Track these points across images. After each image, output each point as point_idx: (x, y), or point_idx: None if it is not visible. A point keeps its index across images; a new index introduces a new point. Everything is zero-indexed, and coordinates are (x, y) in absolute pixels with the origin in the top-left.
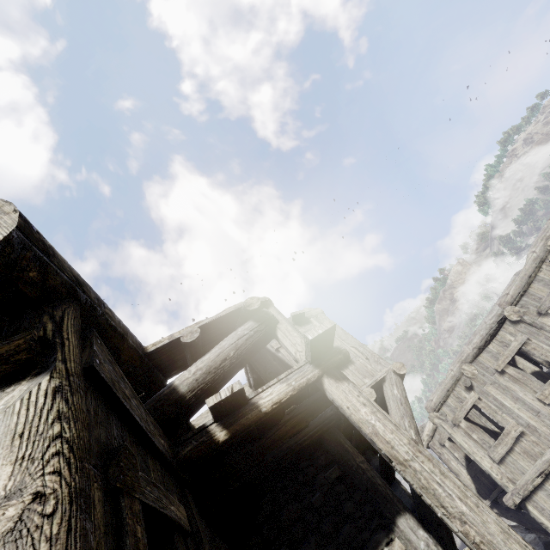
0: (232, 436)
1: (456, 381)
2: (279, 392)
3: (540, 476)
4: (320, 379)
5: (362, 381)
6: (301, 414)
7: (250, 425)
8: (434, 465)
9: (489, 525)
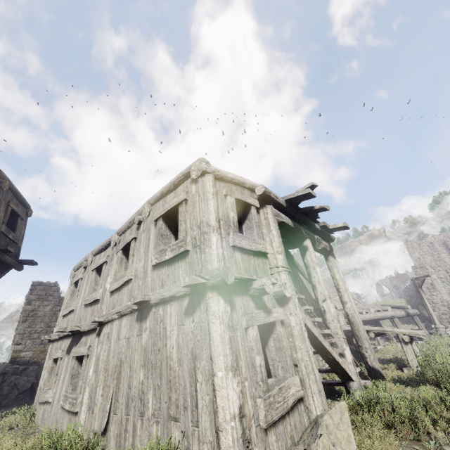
0: None
1: (85, 261)
2: None
3: (58, 336)
4: None
5: None
6: None
7: None
8: None
9: None
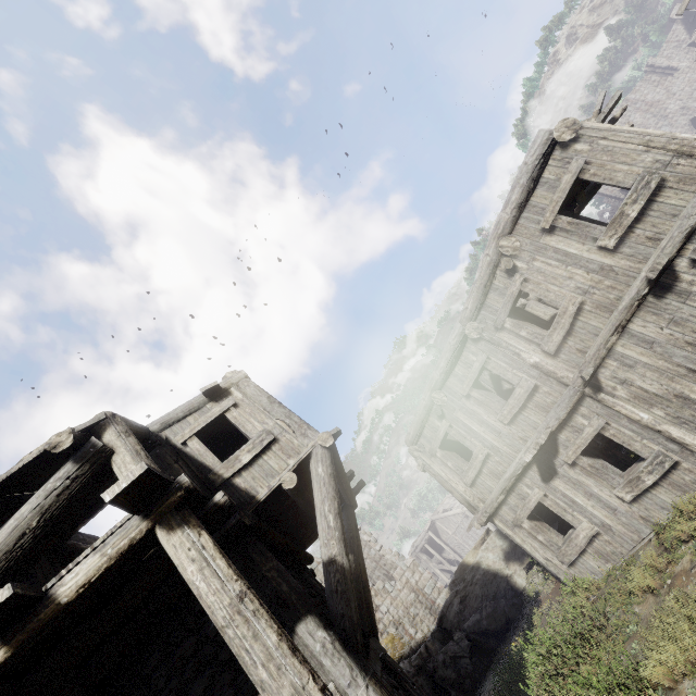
0: (18, 650)
1: (429, 410)
2: (88, 570)
3: (502, 493)
4: (152, 531)
5: (285, 463)
6: (164, 557)
7: (46, 626)
8: (249, 627)
9: (282, 690)
